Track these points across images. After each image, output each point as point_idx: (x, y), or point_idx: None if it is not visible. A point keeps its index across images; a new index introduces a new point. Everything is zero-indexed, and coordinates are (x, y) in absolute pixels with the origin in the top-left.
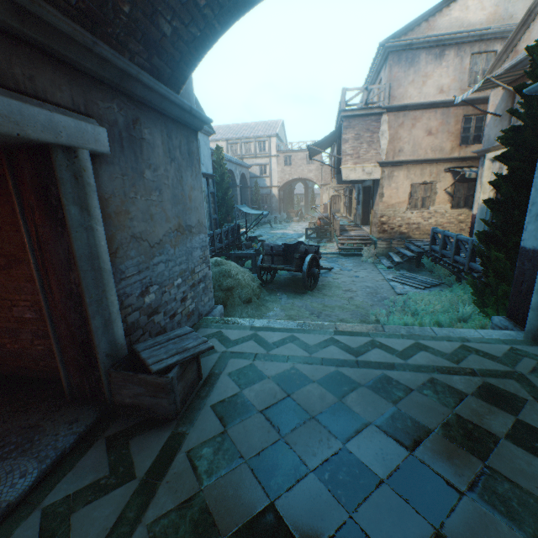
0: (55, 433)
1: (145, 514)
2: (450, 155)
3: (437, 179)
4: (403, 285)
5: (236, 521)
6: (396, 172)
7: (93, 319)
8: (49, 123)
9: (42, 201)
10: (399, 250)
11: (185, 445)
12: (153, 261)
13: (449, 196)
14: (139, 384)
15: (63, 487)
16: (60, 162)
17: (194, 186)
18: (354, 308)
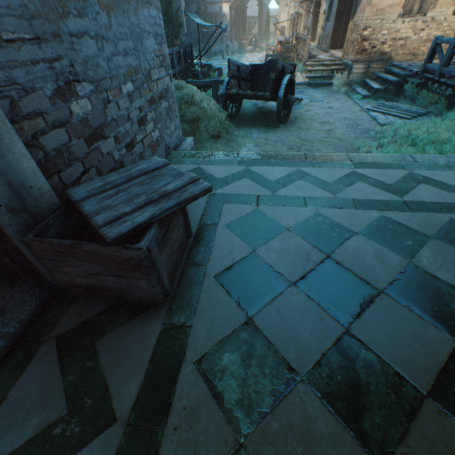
0: None
1: None
2: None
3: None
4: (386, 115)
5: None
6: None
7: None
8: None
9: None
10: (379, 74)
11: (190, 350)
12: (66, 23)
13: None
14: (90, 260)
15: None
16: None
17: None
18: (336, 142)
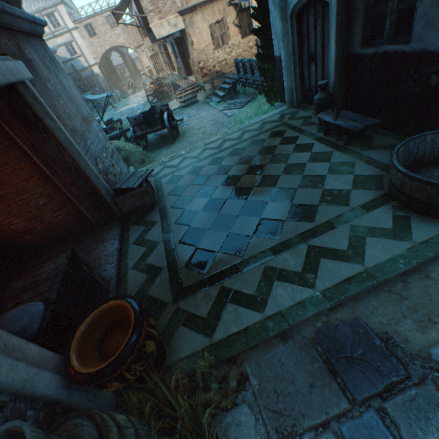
0: (108, 234)
1: (170, 223)
2: None
3: (225, 15)
4: (231, 110)
5: (202, 207)
6: (194, 18)
7: (91, 177)
8: (8, 69)
9: (24, 122)
10: (221, 86)
11: (168, 207)
12: (88, 144)
13: (238, 28)
14: (132, 197)
15: (132, 238)
16: (25, 93)
17: (69, 85)
18: (209, 137)
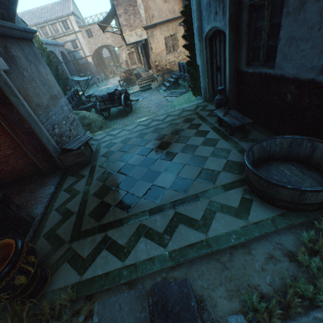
0: (51, 180)
1: (93, 178)
2: (179, 14)
3: (177, 31)
4: (172, 97)
5: (118, 169)
6: (155, 32)
7: (43, 139)
8: None
9: None
10: (168, 79)
11: (97, 166)
12: (49, 114)
13: (185, 41)
14: (72, 156)
15: (65, 186)
16: None
17: (47, 73)
18: (151, 114)
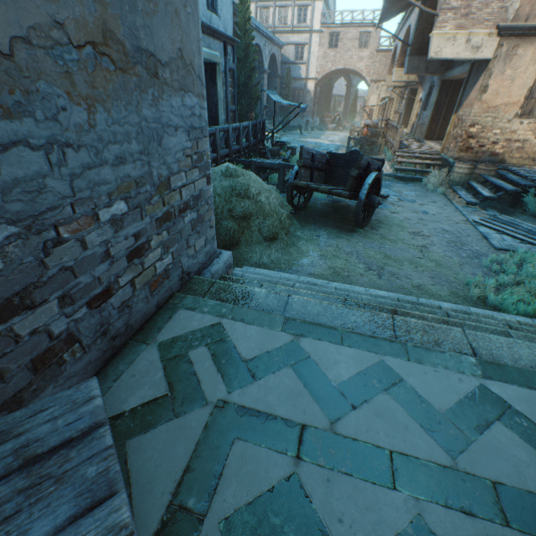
0: None
1: None
2: None
3: None
4: (501, 234)
5: None
6: (521, 48)
7: None
8: None
9: None
10: (489, 179)
11: None
12: None
13: None
14: None
15: None
16: None
17: None
18: (434, 267)
